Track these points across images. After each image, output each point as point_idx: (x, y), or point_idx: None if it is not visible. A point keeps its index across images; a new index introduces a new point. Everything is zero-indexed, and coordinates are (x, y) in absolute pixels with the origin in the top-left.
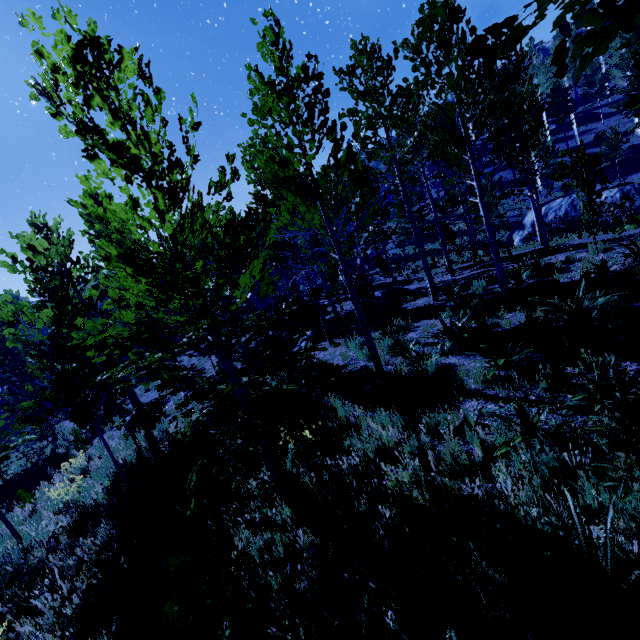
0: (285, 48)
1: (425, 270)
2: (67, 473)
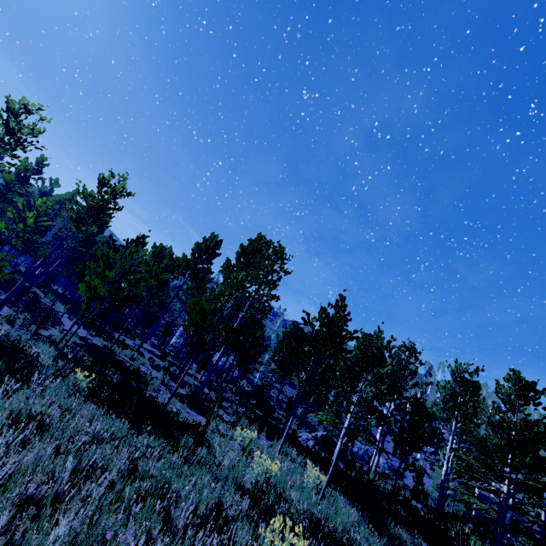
0: (477, 375)
1: (380, 452)
2: (240, 440)
